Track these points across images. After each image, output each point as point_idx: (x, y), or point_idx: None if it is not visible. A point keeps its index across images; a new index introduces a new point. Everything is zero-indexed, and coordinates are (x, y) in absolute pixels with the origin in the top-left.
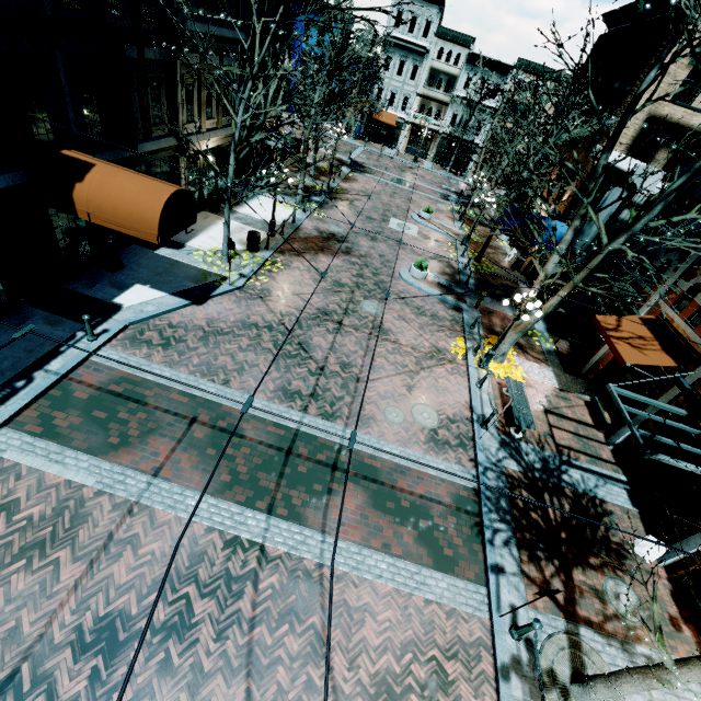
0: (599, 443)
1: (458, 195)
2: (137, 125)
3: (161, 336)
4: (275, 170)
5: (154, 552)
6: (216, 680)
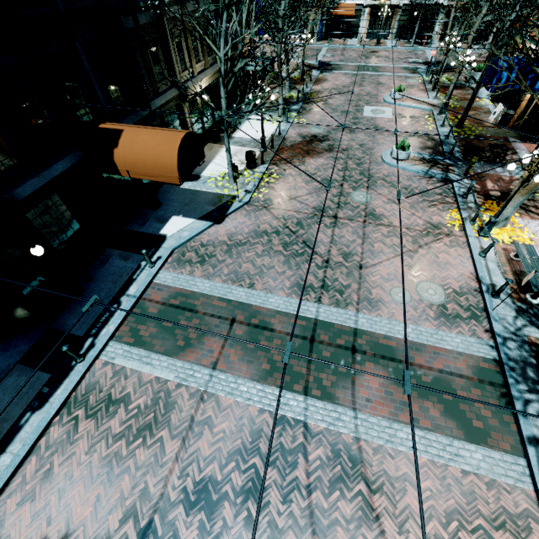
0: None
1: (426, 65)
2: (146, 86)
3: (197, 255)
4: (259, 91)
5: (225, 430)
6: (289, 536)
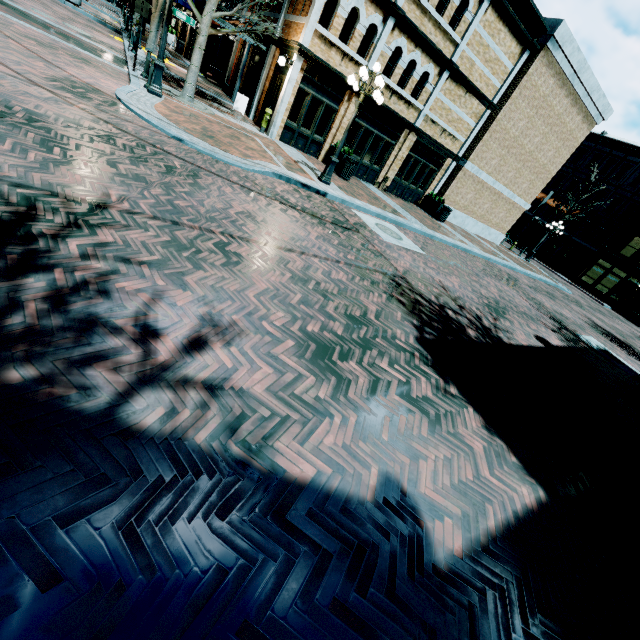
0: (227, 98)
1: None
2: None
3: None
4: None
5: None
6: None
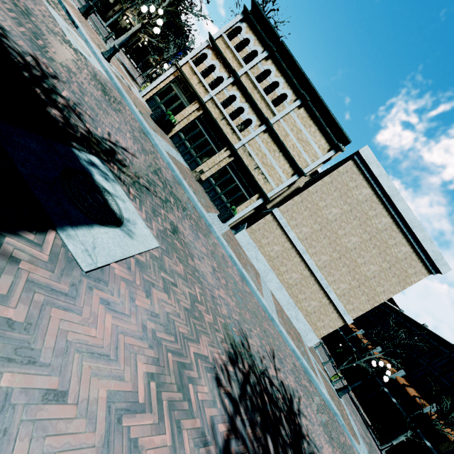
0: None
1: None
2: None
3: None
4: None
5: None
6: None
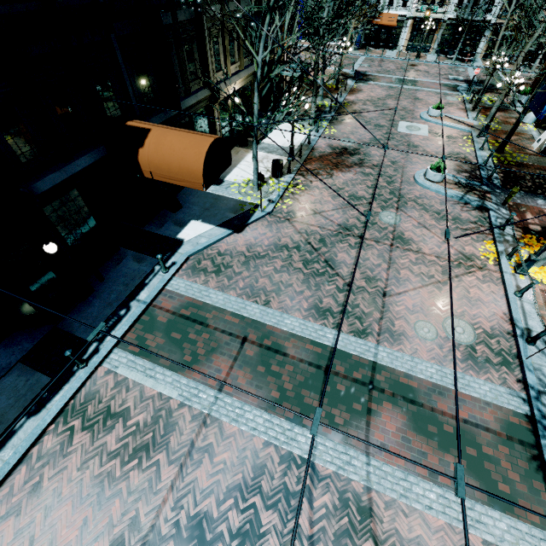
0: None
1: (467, 83)
2: (178, 85)
3: (213, 264)
4: (293, 99)
5: (226, 461)
6: None
